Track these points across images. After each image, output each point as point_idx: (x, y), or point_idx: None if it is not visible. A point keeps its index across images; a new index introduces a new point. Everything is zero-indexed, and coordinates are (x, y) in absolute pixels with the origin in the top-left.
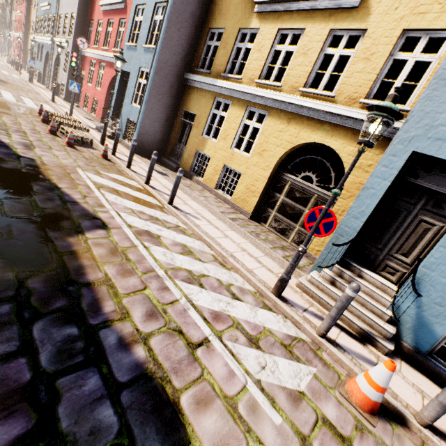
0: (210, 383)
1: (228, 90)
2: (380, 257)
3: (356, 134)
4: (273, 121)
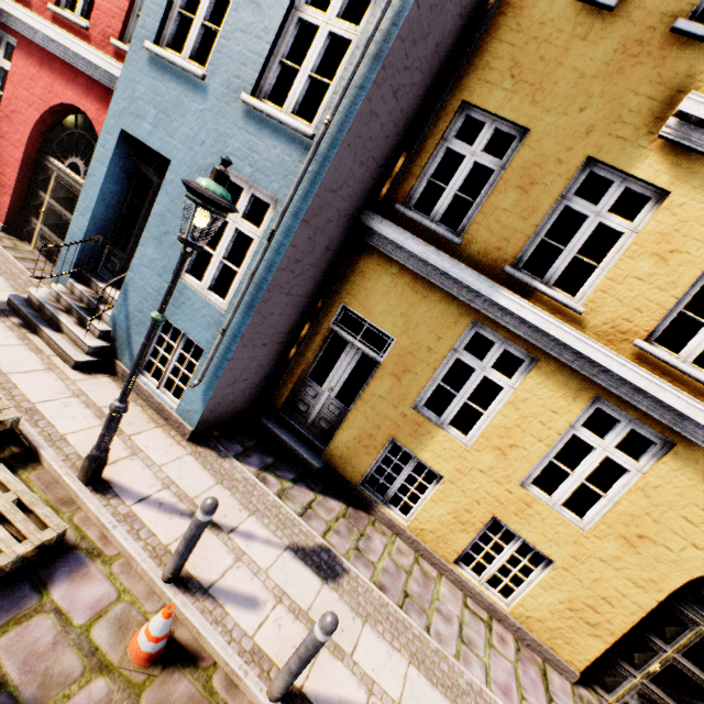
0: None
1: (531, 328)
2: None
3: None
4: (687, 476)
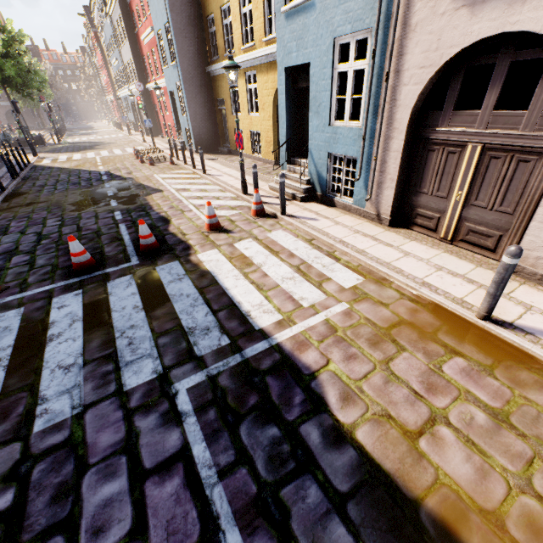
0: (185, 217)
1: None
2: (307, 147)
3: None
4: (260, 77)
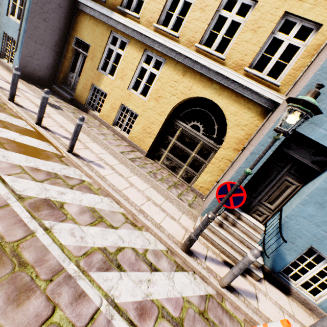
0: None
1: (125, 27)
2: (253, 203)
3: (238, 97)
4: (170, 70)
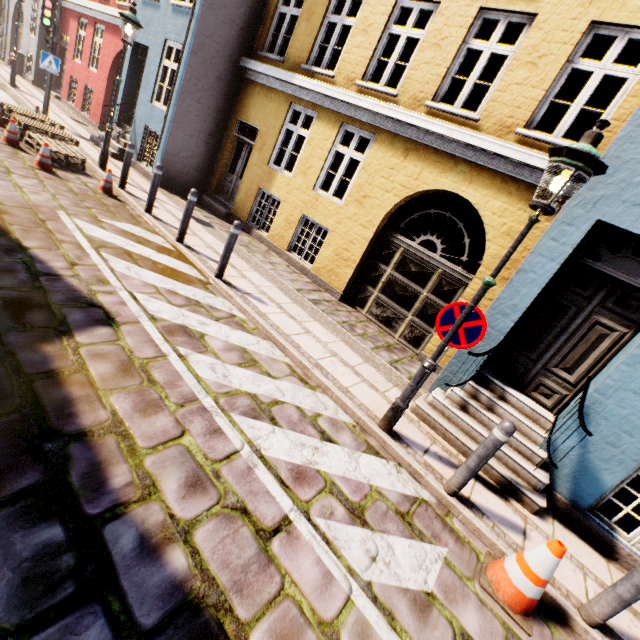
0: (295, 602)
1: (312, 94)
2: (533, 372)
3: (507, 182)
4: (382, 151)
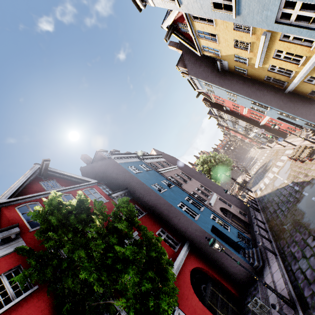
0: None
1: (301, 78)
2: None
3: None
4: None
